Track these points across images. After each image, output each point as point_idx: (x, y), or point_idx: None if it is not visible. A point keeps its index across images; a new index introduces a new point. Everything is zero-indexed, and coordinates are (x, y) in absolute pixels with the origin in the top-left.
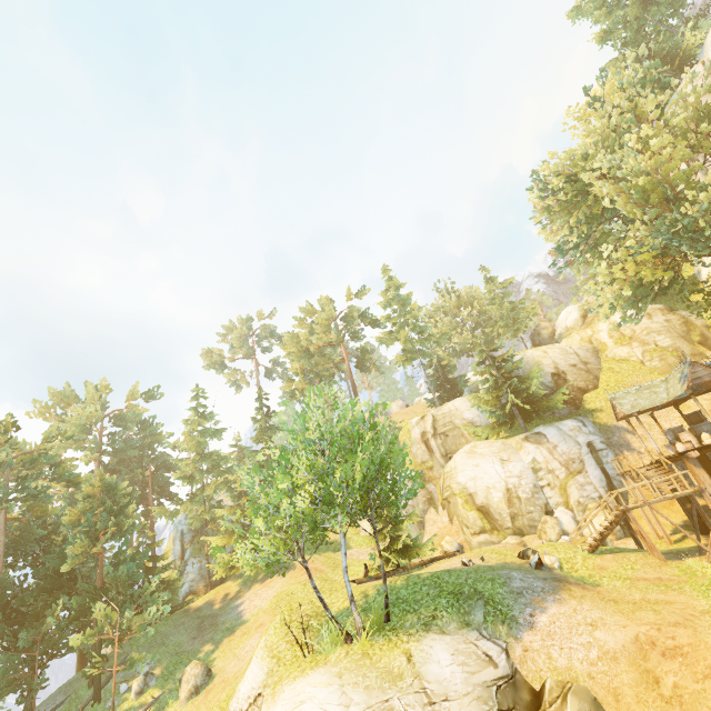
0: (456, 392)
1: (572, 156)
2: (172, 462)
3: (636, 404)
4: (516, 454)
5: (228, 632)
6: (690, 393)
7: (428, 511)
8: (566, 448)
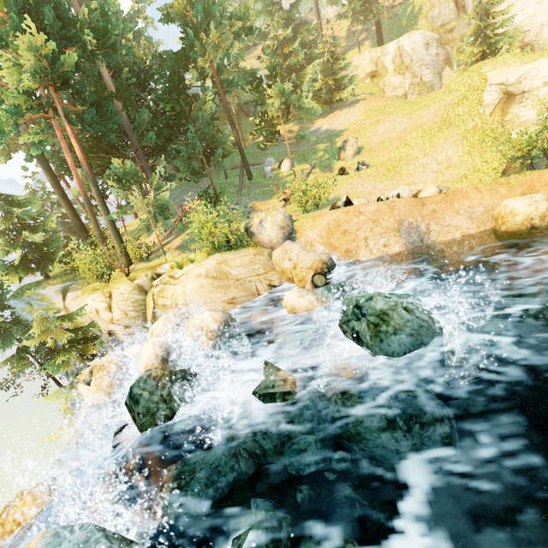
0: None
1: None
2: (141, 33)
3: None
4: None
5: (333, 137)
6: None
7: (444, 69)
8: None
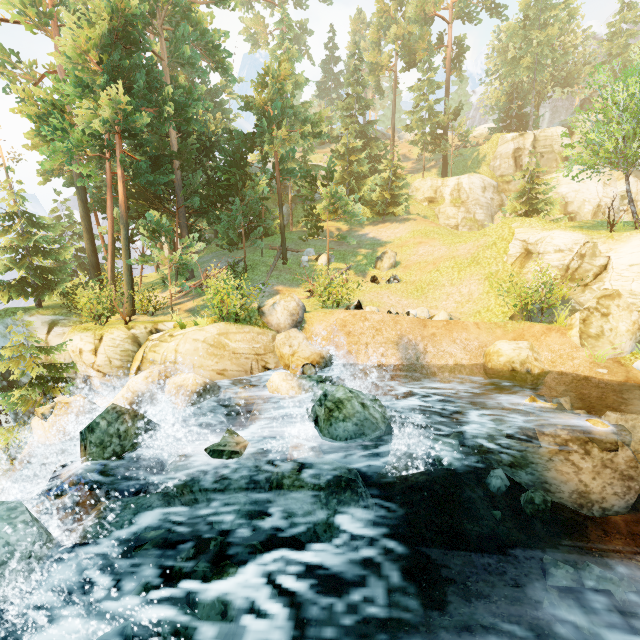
0: (520, 129)
1: None
2: (223, 104)
3: None
4: (615, 182)
5: (376, 245)
6: None
7: (497, 213)
8: None
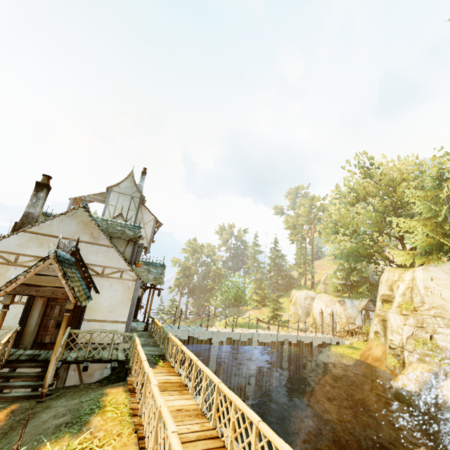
0: None
1: (347, 189)
2: None
3: (363, 307)
4: (332, 305)
5: None
6: (365, 312)
7: None
8: (350, 311)
